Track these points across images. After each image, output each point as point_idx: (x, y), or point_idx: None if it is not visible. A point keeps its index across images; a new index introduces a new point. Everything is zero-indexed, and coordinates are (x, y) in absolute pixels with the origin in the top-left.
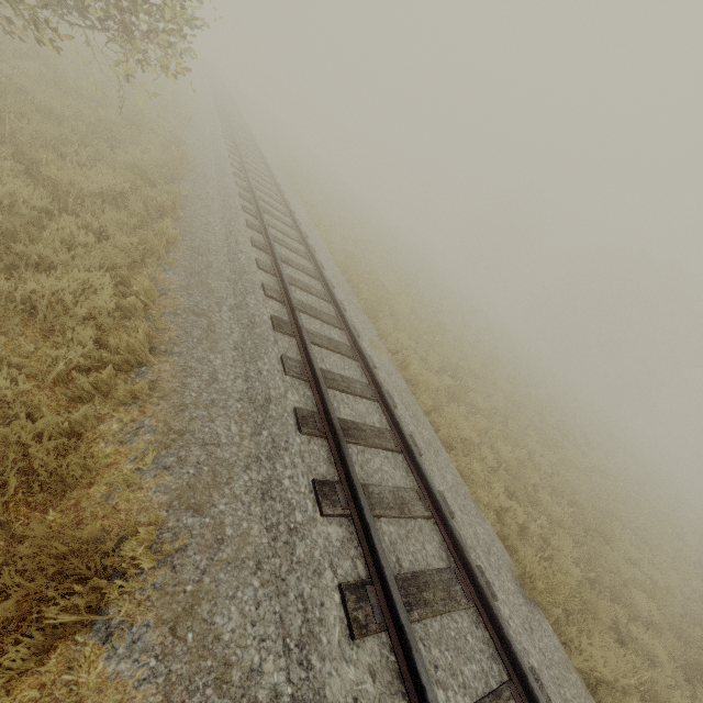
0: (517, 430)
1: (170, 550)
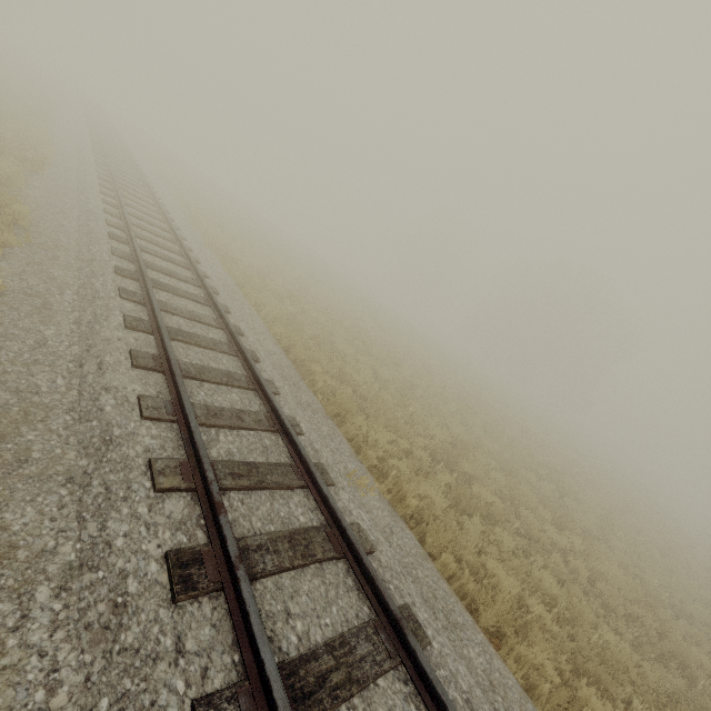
0: (537, 522)
1: None
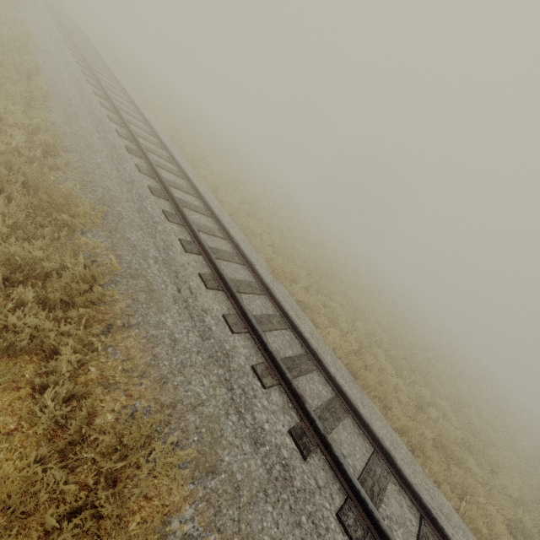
0: (288, 234)
1: (101, 211)
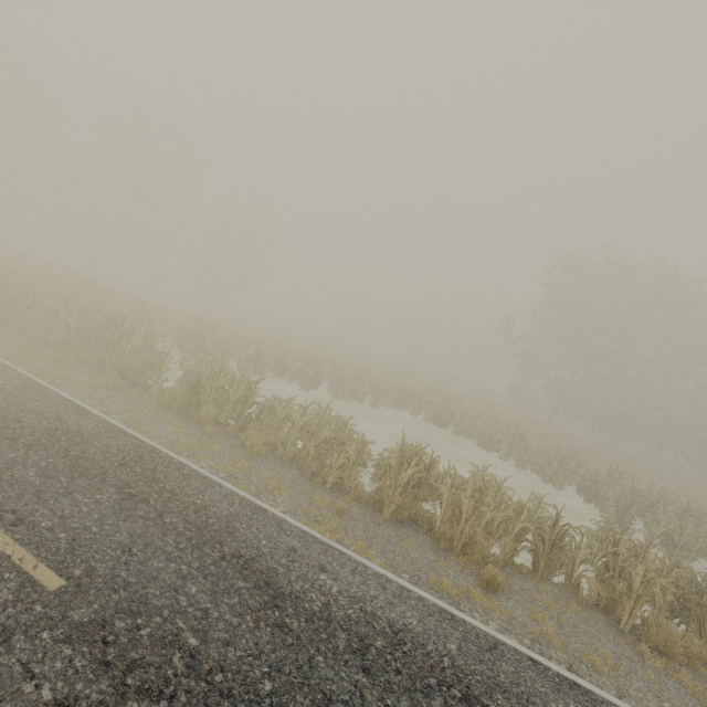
0: None
1: None
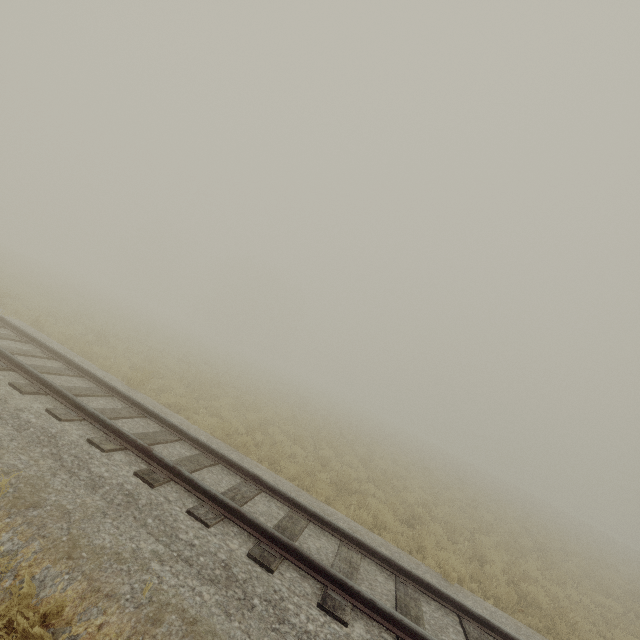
0: (155, 356)
1: None
